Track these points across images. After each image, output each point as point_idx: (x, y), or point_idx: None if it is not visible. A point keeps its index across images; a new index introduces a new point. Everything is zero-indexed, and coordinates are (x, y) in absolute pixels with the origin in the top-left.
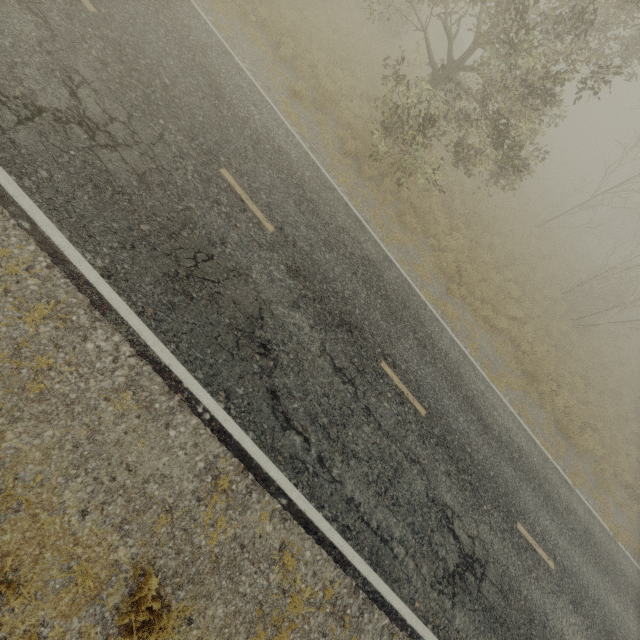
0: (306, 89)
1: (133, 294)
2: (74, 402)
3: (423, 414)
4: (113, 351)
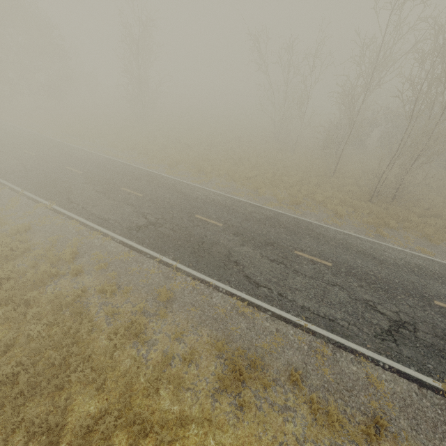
0: None
1: None
2: None
3: None
4: None
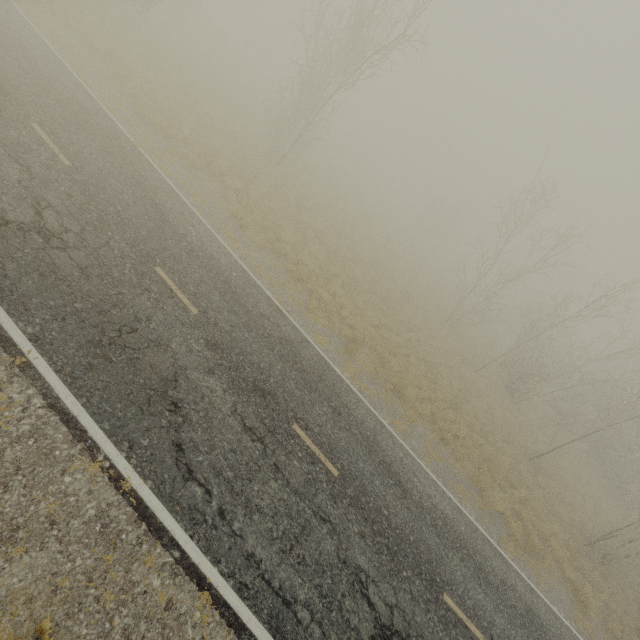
0: None
1: None
2: None
3: None
4: None
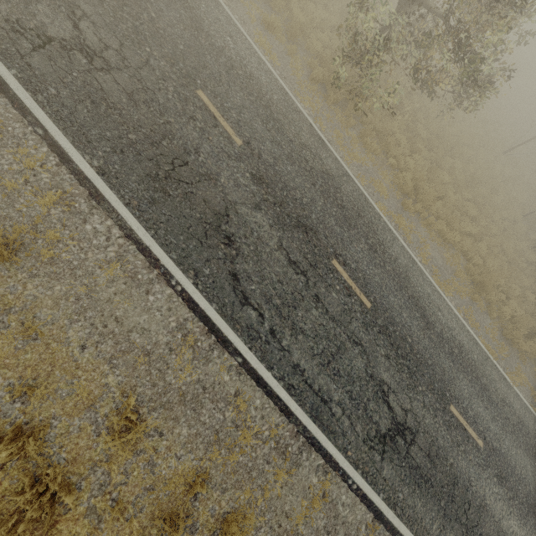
0: (278, 21)
1: (122, 189)
2: (76, 267)
3: (368, 306)
4: (106, 232)
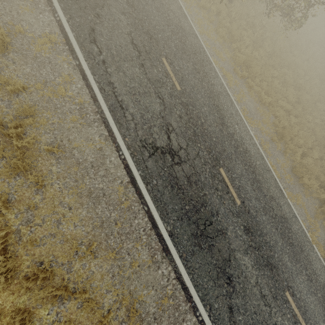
0: None
1: None
2: None
3: (178, 89)
4: None
